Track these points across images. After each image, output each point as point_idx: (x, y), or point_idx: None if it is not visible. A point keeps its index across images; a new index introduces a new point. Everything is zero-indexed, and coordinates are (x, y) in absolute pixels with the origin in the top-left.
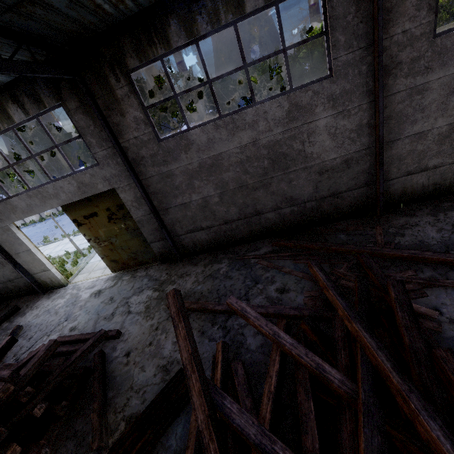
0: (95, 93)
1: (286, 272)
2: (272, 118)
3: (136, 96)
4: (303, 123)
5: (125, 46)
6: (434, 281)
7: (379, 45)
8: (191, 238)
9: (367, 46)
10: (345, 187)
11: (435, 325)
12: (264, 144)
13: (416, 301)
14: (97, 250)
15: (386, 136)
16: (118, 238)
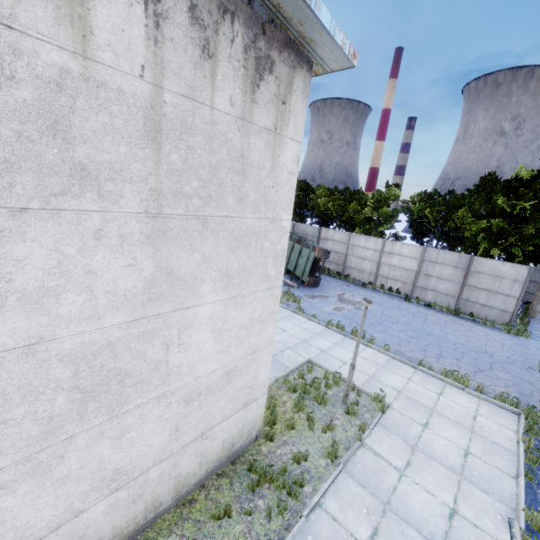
0: None
1: None
2: None
3: None
4: None
5: None
6: None
7: None
8: None
9: None
10: None
11: None
12: None
13: None
14: None
15: None
16: None
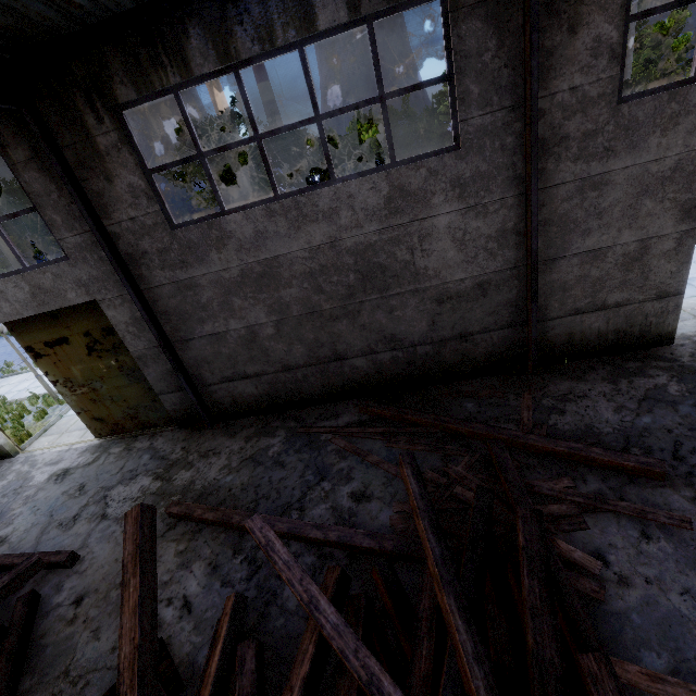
0: (59, 139)
1: (372, 463)
2: (362, 206)
3: (132, 149)
4: (413, 220)
5: (111, 64)
6: (601, 503)
7: (533, 106)
8: (229, 391)
9: (514, 105)
10: (479, 326)
11: (594, 586)
12: (350, 247)
13: (569, 537)
14: (69, 400)
15: (543, 251)
16: (105, 383)
